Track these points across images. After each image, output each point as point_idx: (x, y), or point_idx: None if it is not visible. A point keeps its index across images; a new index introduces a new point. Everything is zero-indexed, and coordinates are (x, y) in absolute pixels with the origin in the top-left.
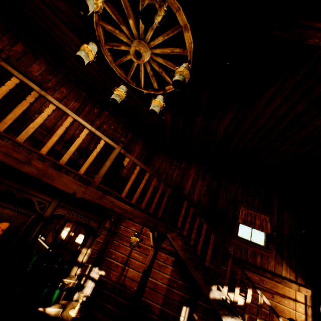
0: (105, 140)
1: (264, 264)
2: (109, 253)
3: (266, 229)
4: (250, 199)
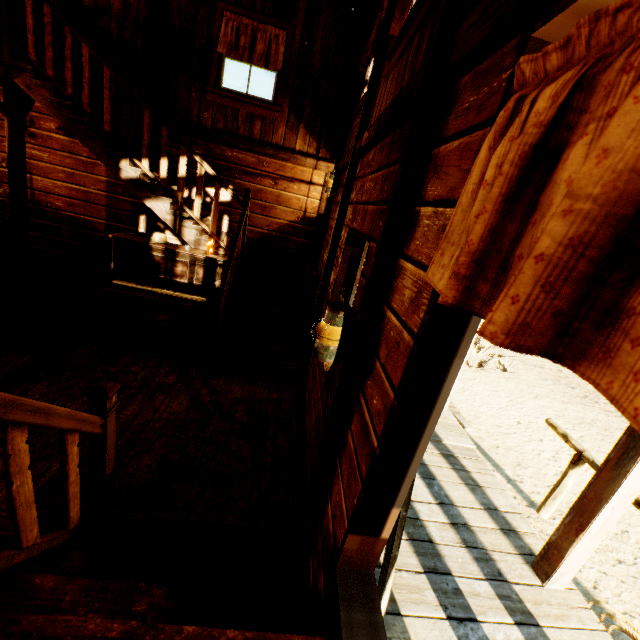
0: None
1: (266, 135)
2: None
3: (275, 63)
4: None
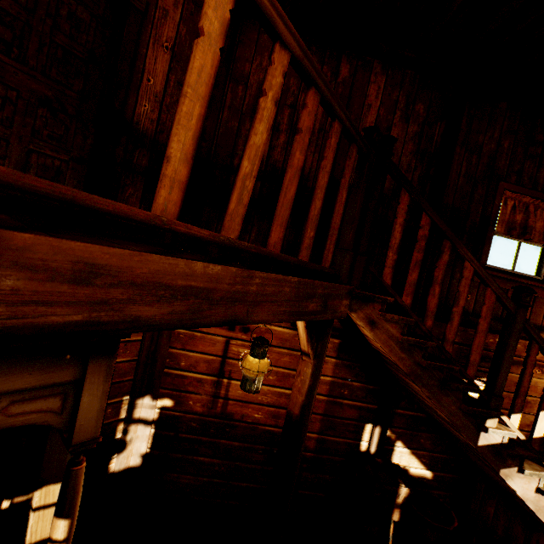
0: None
1: (536, 317)
2: (170, 359)
3: None
4: (530, 166)
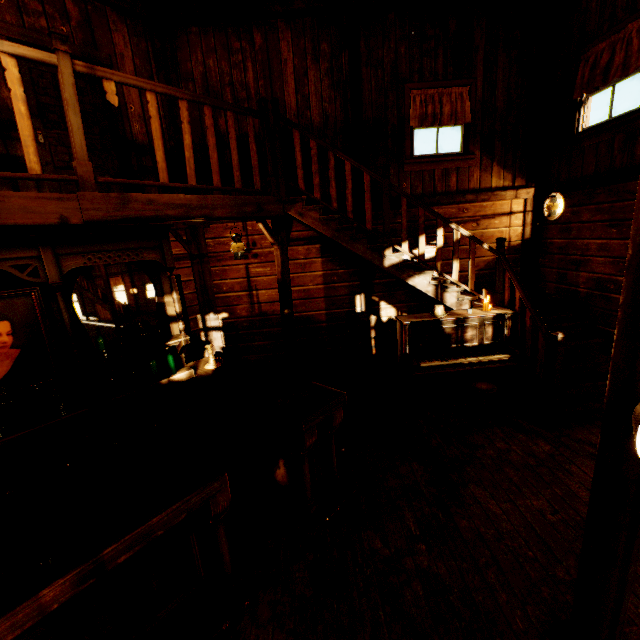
0: (11, 53)
1: (462, 184)
2: (216, 288)
3: (463, 117)
4: (427, 61)
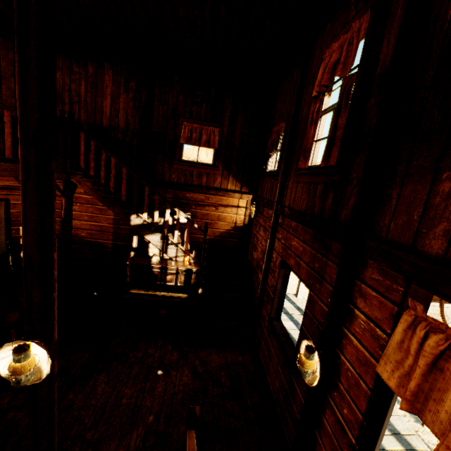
0: None
1: (210, 183)
2: None
3: (213, 145)
4: (195, 108)
